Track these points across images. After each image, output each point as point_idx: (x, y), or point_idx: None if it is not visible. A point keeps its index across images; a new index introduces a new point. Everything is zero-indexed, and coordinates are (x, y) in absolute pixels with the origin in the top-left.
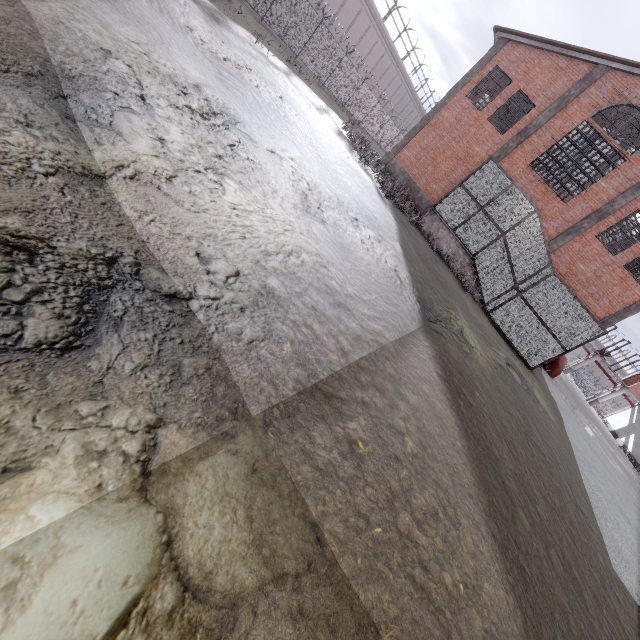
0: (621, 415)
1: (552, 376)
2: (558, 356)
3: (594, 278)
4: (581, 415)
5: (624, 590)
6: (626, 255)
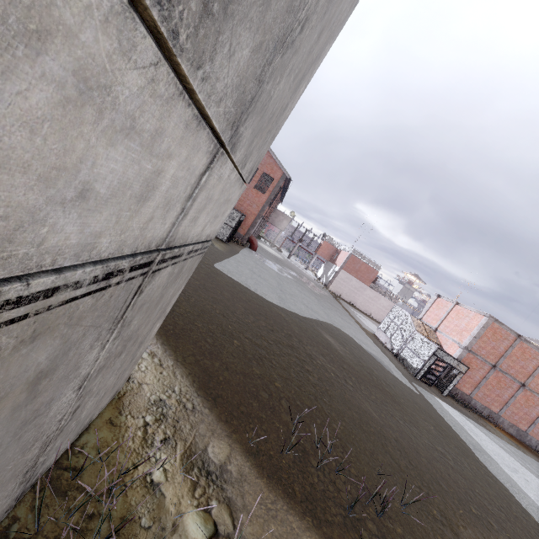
0: (321, 269)
1: (254, 250)
2: (231, 232)
3: (246, 197)
4: (273, 263)
5: (215, 268)
6: (253, 182)
